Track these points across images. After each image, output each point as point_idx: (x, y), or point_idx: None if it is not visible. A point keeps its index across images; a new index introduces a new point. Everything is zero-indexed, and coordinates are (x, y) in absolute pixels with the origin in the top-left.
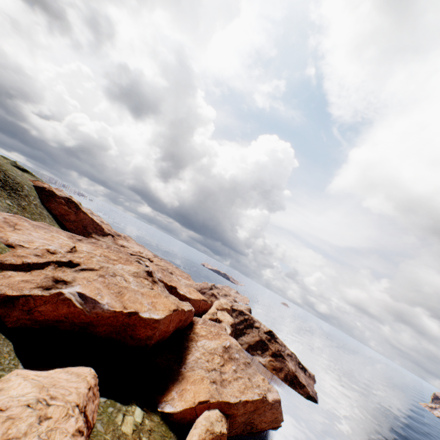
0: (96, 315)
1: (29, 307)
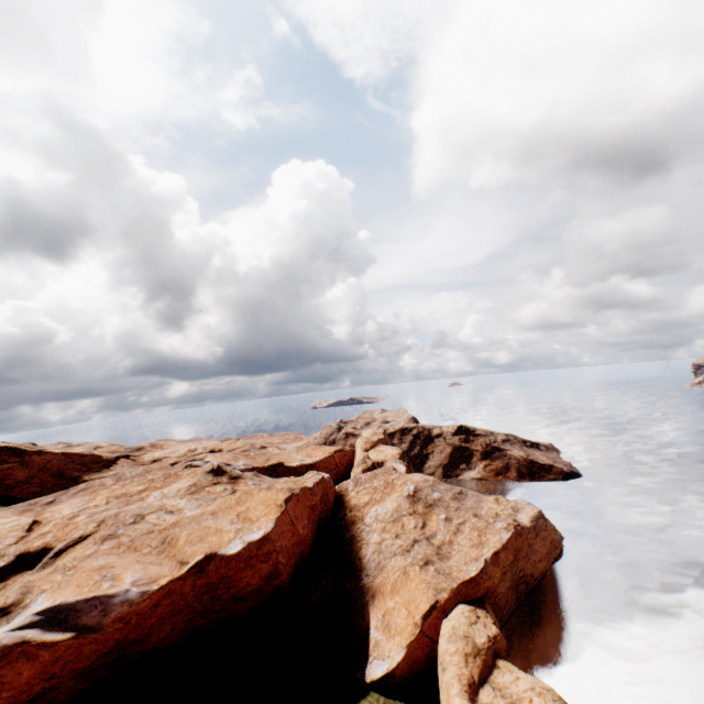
0: (121, 622)
1: None
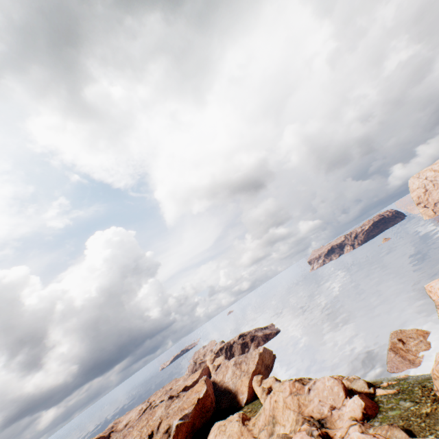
0: (192, 417)
1: None
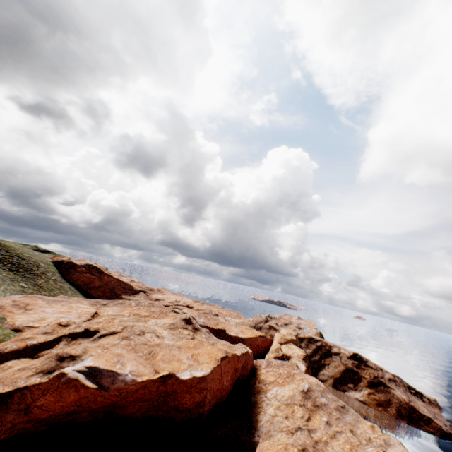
0: (118, 391)
1: (26, 404)
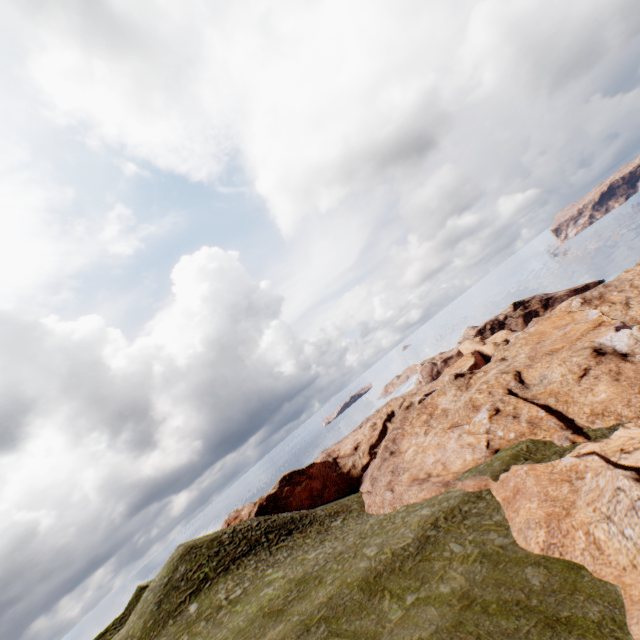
0: None
1: None
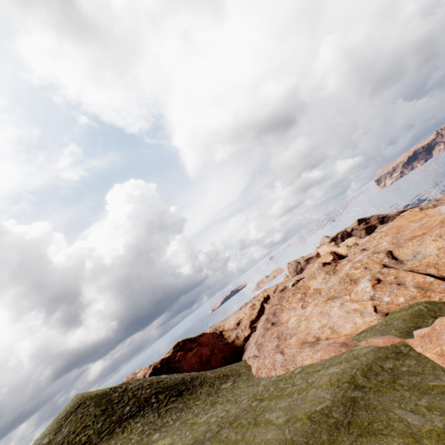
0: None
1: None
